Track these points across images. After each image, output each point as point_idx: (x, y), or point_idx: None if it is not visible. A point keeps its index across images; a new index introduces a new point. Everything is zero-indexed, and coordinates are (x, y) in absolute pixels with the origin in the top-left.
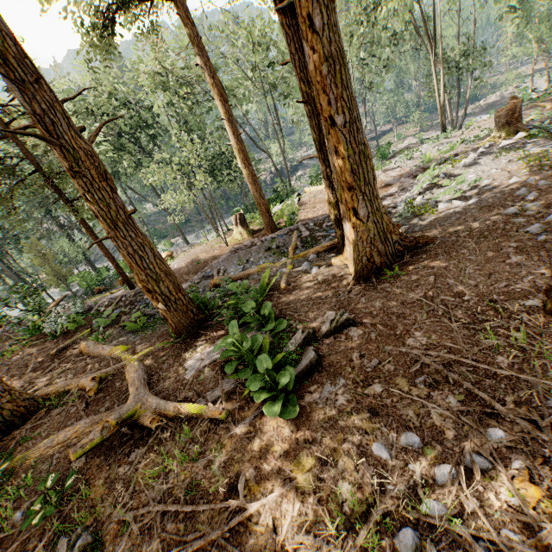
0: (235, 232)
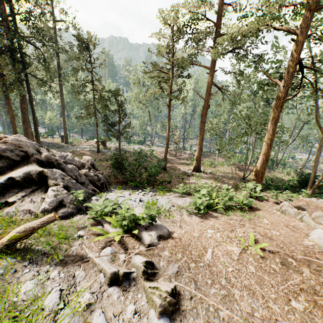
0: (59, 139)
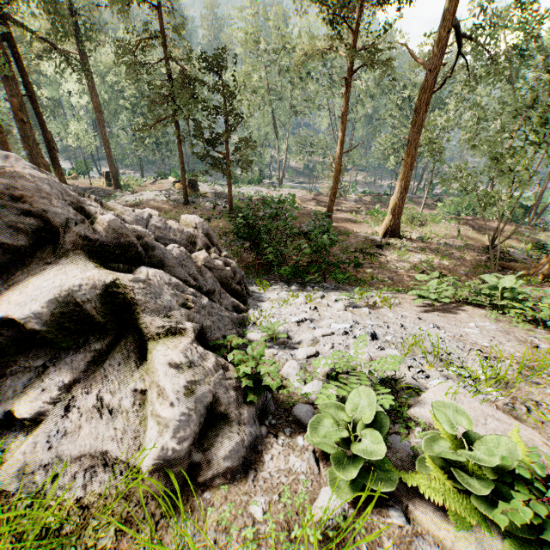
0: (101, 180)
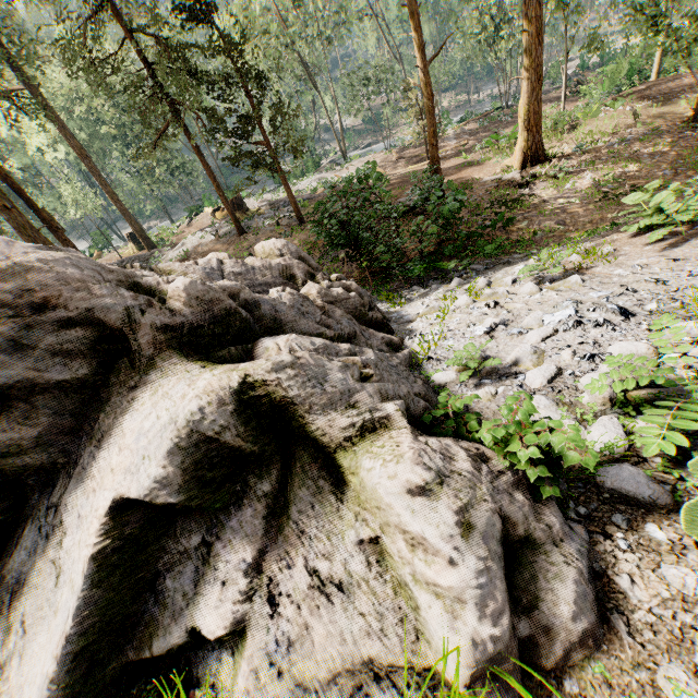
0: (129, 247)
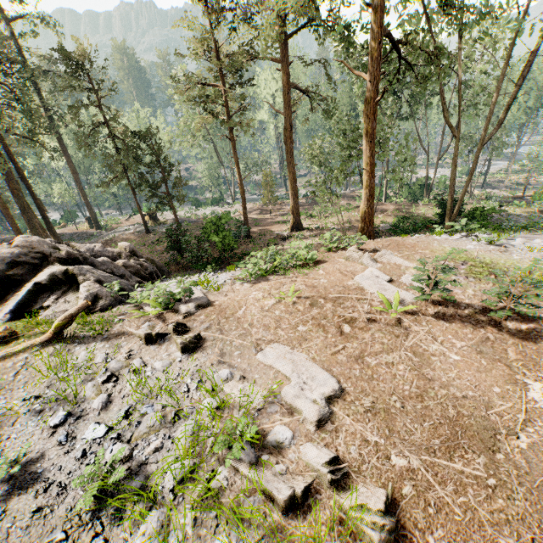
0: (85, 225)
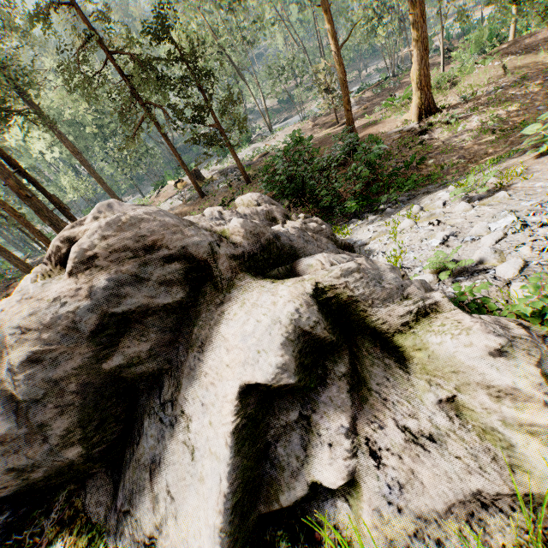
0: None
